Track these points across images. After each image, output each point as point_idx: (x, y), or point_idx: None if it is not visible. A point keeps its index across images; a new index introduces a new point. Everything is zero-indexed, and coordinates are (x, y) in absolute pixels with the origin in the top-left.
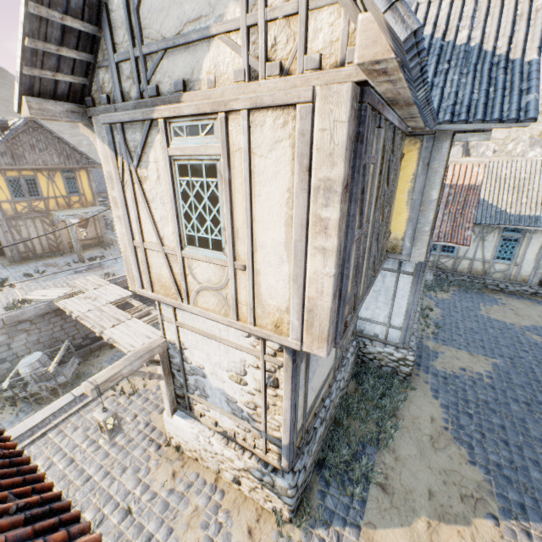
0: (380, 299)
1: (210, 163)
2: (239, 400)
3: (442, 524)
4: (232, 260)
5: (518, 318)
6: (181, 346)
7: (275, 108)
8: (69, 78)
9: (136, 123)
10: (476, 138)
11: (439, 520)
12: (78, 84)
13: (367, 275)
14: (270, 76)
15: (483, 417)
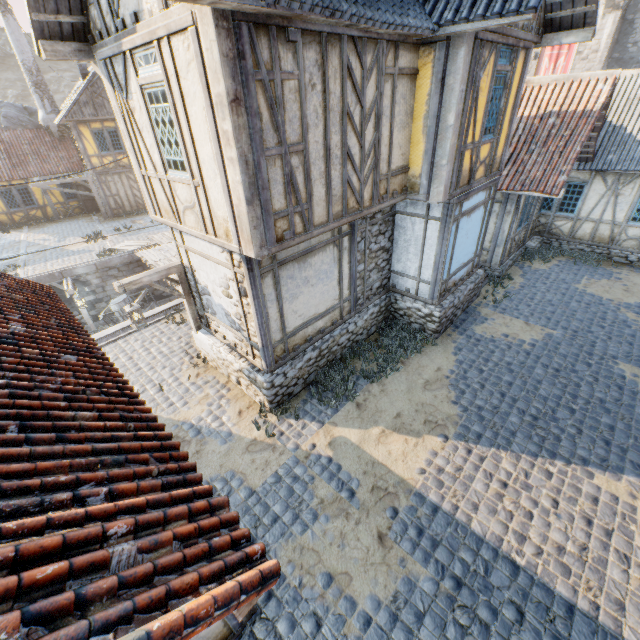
0: (411, 250)
1: (162, 89)
2: (231, 313)
3: (394, 433)
4: (191, 178)
5: (625, 295)
6: (193, 269)
7: (181, 33)
8: (69, 19)
9: (118, 57)
10: (572, 38)
11: (393, 431)
12: (78, 23)
13: (340, 205)
14: (175, 3)
15: (495, 374)
